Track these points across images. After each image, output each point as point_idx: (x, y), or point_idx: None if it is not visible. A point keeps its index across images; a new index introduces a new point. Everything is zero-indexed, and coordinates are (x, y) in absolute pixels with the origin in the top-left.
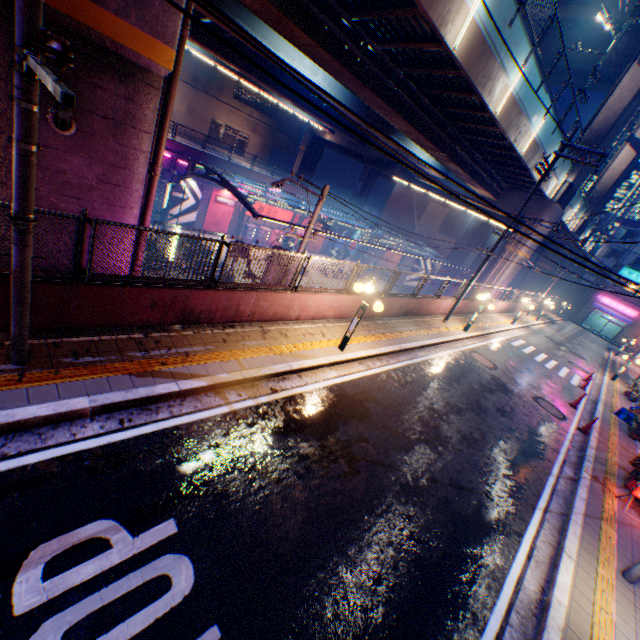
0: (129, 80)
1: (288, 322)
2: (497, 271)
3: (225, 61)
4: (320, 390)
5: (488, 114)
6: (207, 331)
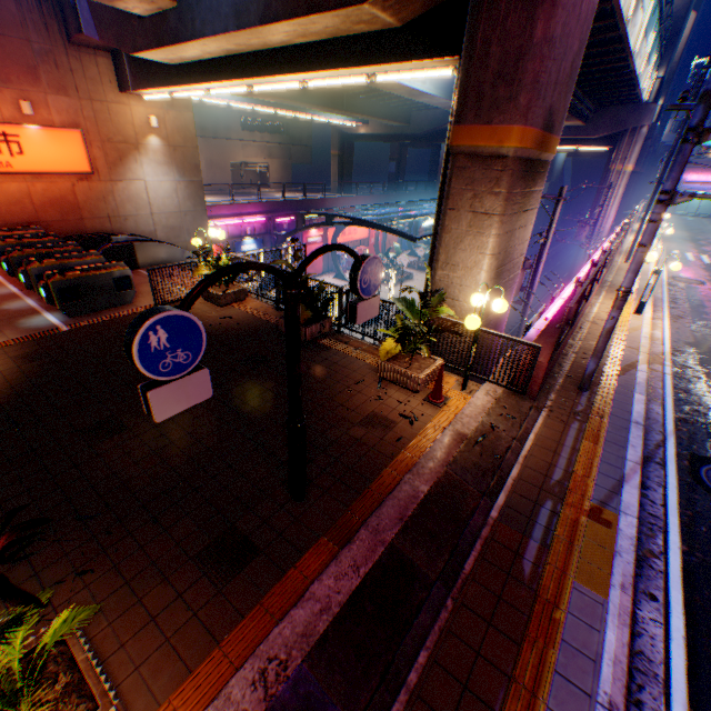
0: (543, 175)
1: (586, 311)
2: (608, 195)
3: (283, 102)
4: (672, 346)
5: (624, 55)
6: (580, 337)
